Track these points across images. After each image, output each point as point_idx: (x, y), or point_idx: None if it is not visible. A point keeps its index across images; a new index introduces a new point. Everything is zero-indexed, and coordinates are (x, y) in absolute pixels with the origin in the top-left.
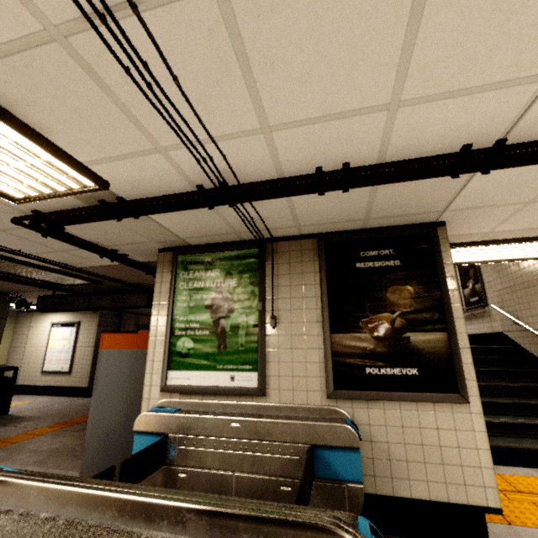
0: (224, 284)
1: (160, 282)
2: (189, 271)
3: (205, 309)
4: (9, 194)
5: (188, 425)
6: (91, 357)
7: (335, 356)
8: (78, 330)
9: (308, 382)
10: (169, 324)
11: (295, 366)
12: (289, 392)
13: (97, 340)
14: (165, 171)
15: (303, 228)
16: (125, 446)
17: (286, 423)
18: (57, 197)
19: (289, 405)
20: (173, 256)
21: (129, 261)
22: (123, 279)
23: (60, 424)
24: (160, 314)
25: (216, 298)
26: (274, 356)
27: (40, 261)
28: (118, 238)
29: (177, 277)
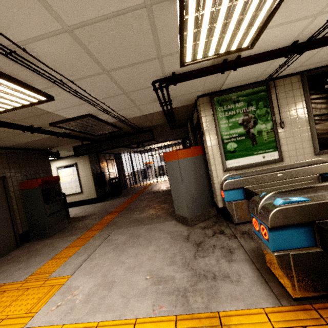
0: (248, 110)
1: (205, 115)
2: (223, 106)
3: (239, 126)
4: (185, 59)
5: (254, 181)
6: (92, 181)
7: (318, 135)
8: (77, 168)
9: (304, 151)
10: (220, 137)
11: (296, 145)
12: (295, 157)
13: (92, 171)
14: (295, 31)
15: (298, 68)
16: (201, 203)
17: (306, 168)
18: (215, 58)
19: (297, 162)
20: (211, 99)
21: (171, 107)
22: (138, 125)
23: (113, 213)
24: (211, 134)
25: (245, 119)
26: (284, 142)
27: (112, 117)
28: (187, 90)
29: (216, 111)
